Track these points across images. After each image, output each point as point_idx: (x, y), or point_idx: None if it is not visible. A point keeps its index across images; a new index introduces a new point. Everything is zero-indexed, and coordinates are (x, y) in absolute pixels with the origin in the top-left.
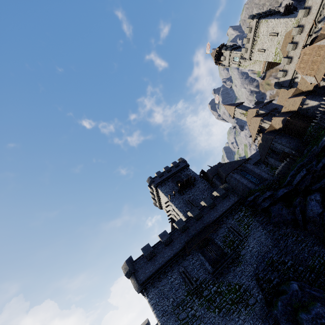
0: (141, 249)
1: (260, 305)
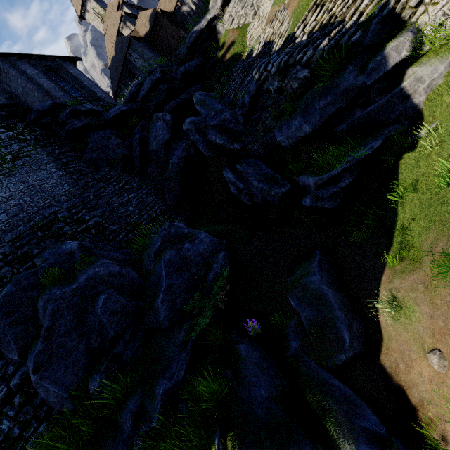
0: None
1: None
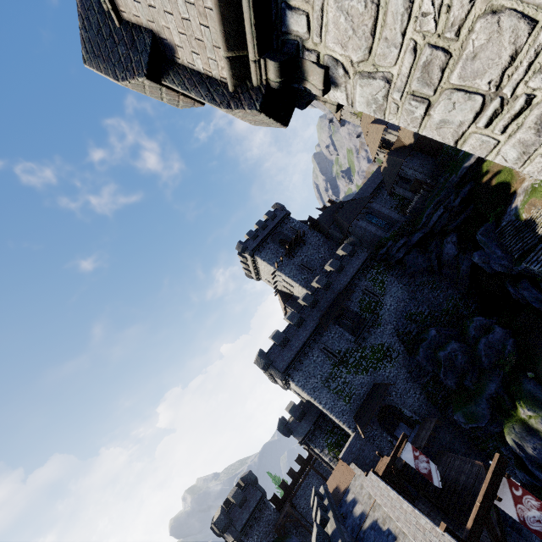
0: (272, 338)
1: (403, 356)
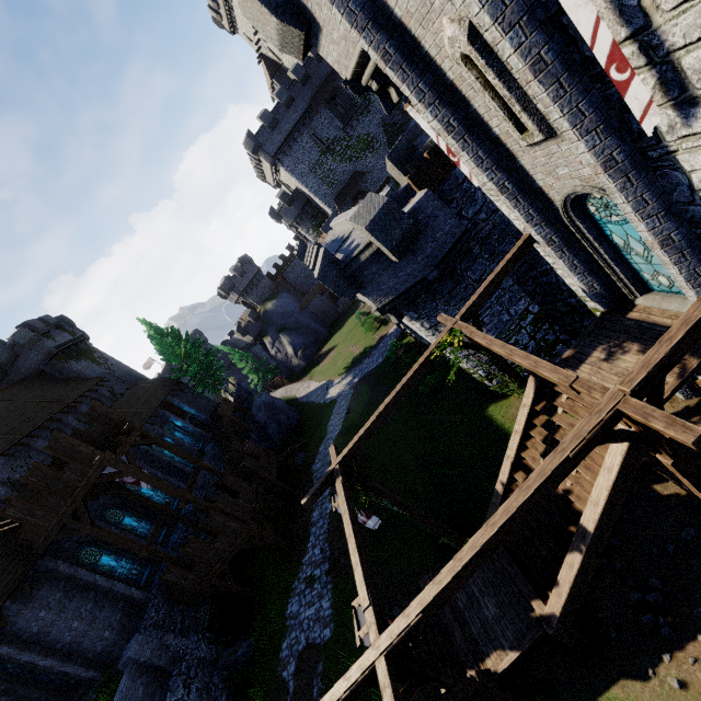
0: (261, 119)
1: (384, 148)
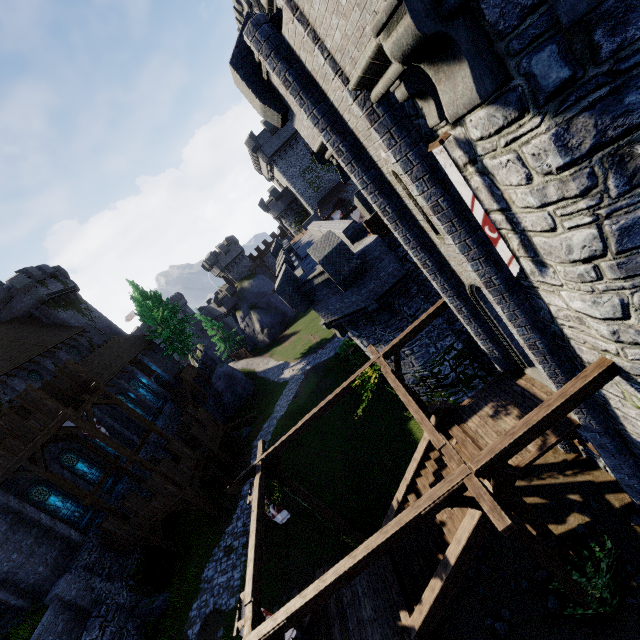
0: (264, 124)
1: None
